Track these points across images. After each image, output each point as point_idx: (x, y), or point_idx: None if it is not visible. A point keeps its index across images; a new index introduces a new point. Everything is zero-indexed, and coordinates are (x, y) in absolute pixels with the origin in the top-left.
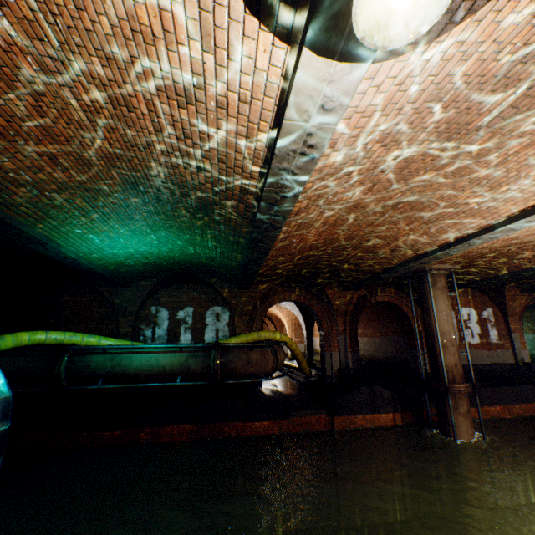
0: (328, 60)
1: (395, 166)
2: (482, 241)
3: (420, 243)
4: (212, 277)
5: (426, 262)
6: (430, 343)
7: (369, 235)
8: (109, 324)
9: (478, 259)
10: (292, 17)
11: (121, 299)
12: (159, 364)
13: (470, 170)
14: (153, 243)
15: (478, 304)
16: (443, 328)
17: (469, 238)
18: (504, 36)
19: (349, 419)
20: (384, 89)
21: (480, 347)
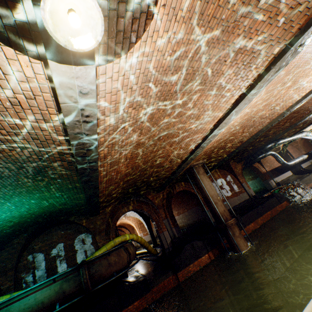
0: (69, 65)
1: (147, 118)
2: (206, 144)
3: (181, 154)
4: (71, 215)
5: (189, 163)
6: (208, 204)
7: (154, 157)
8: None
9: (212, 153)
10: (34, 44)
11: None
12: (37, 301)
13: (183, 112)
14: (11, 209)
15: (223, 175)
16: (211, 193)
17: (200, 144)
18: (161, 48)
19: (186, 270)
20: (115, 78)
21: (233, 196)
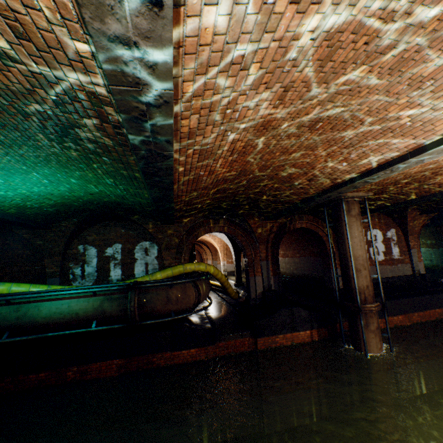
0: None
1: (314, 55)
2: (407, 166)
3: (338, 172)
4: (134, 214)
5: (344, 192)
6: (344, 267)
7: (284, 164)
8: (36, 265)
9: (391, 186)
10: None
11: (44, 241)
12: (71, 310)
13: (415, 63)
14: (44, 183)
15: (383, 226)
16: (356, 253)
17: (393, 164)
18: None
19: (270, 339)
20: None
21: (384, 263)
